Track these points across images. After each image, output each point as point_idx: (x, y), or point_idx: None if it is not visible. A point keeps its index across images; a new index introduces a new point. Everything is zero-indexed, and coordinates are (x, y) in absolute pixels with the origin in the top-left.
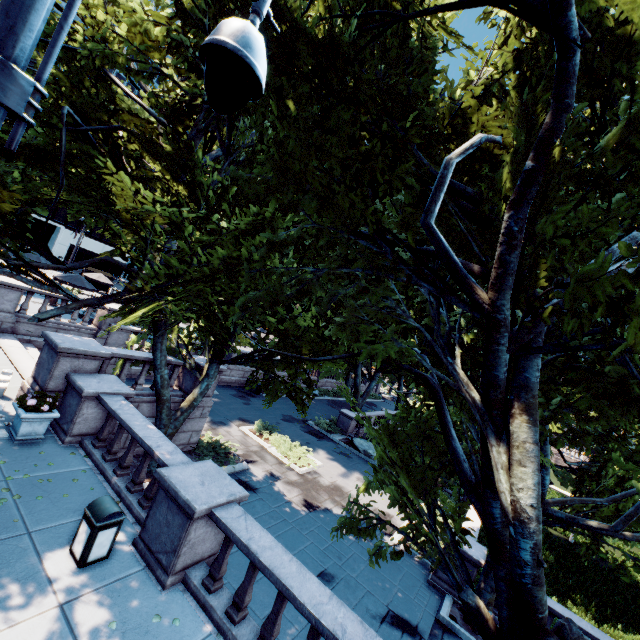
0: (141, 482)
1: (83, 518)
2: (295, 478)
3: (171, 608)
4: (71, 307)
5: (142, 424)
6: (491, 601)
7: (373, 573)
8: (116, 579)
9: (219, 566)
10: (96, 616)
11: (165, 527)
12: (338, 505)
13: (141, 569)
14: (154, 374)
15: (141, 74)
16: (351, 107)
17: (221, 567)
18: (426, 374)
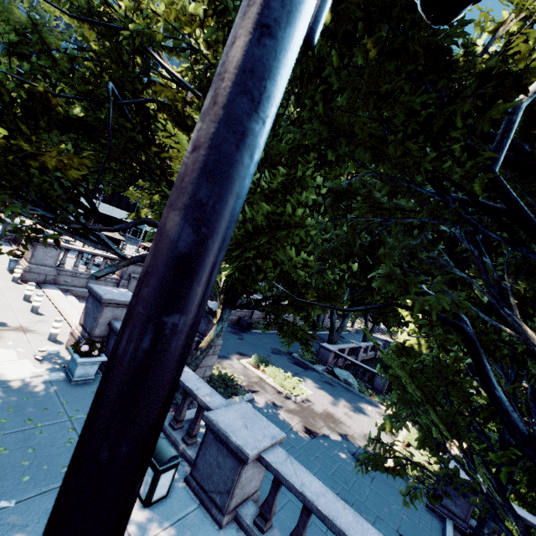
0: (182, 420)
1: None
2: (293, 406)
3: None
4: (121, 265)
5: None
6: (496, 529)
7: (378, 498)
8: (178, 518)
9: (269, 507)
10: None
11: (216, 468)
12: (334, 431)
13: (197, 507)
14: None
15: (176, 47)
16: (393, 60)
17: (272, 508)
18: (460, 323)
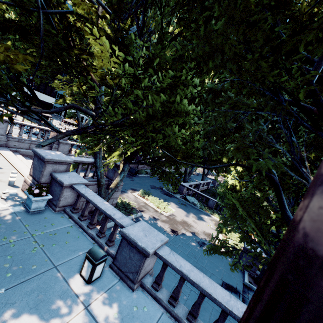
0: (104, 232)
1: (86, 259)
2: (165, 218)
3: (140, 301)
4: (58, 137)
5: (100, 201)
6: None
7: (211, 264)
8: (108, 288)
9: (161, 278)
10: (106, 311)
11: (129, 260)
12: (187, 231)
13: (118, 281)
14: (96, 171)
15: None
16: None
17: (162, 279)
18: (271, 175)
